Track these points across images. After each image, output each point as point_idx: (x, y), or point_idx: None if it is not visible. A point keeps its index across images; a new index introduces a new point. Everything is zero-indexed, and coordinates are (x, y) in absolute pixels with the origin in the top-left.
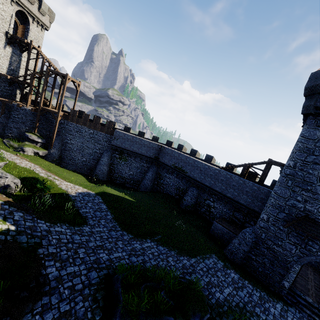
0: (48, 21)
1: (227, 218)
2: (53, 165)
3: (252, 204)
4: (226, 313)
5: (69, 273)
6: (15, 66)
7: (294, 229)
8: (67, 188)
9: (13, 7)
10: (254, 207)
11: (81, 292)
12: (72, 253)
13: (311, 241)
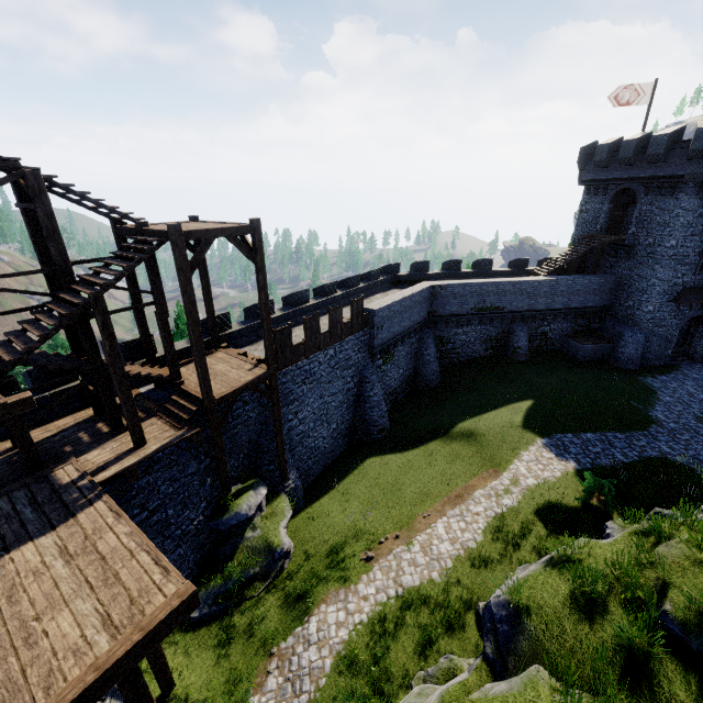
0: None
1: (570, 332)
2: (333, 500)
3: (600, 301)
4: None
5: None
6: None
7: (674, 305)
8: (552, 470)
9: None
10: (603, 302)
11: None
12: None
13: (685, 307)
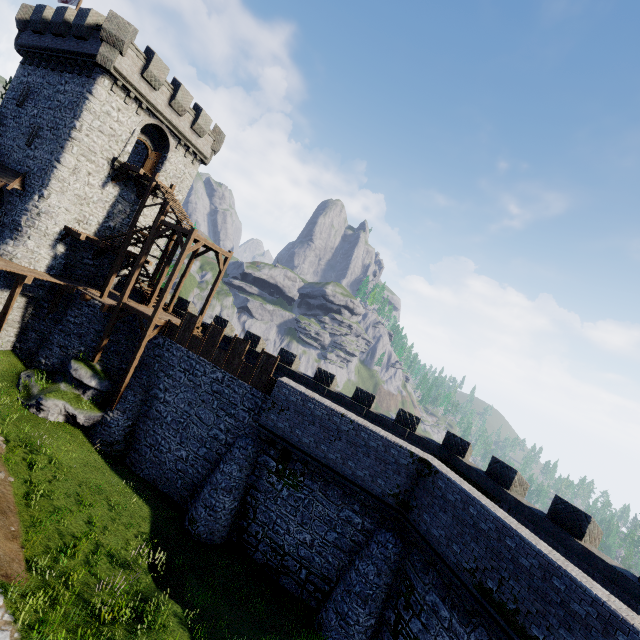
0: (209, 148)
1: None
2: (93, 459)
3: None
4: None
5: None
6: (119, 221)
7: None
8: None
9: (141, 119)
10: None
11: None
12: None
13: None
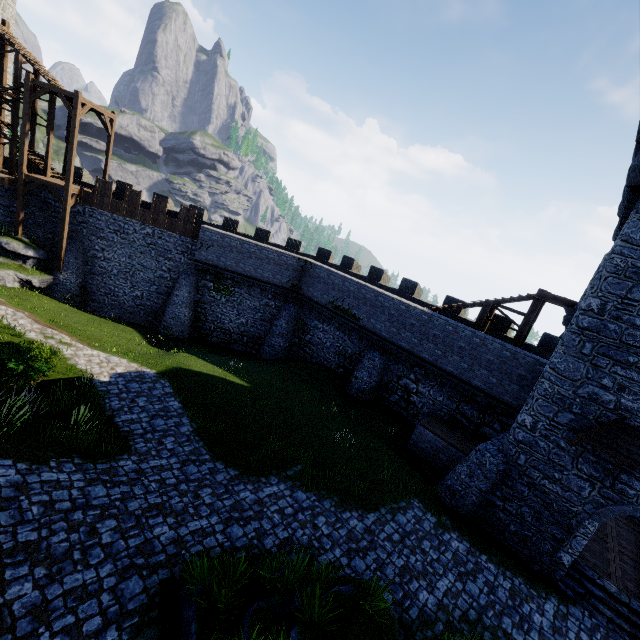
0: None
1: (445, 415)
2: (68, 308)
3: (498, 389)
4: (440, 639)
5: (70, 590)
6: None
7: (591, 448)
8: (89, 365)
9: None
10: (503, 394)
11: (97, 638)
12: (81, 535)
13: (626, 474)
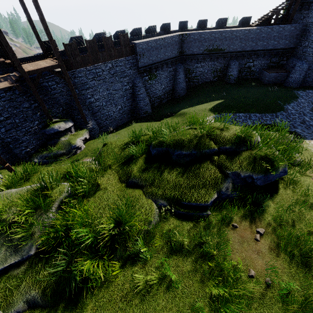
0: None
1: (266, 67)
2: (111, 135)
3: (289, 44)
4: None
5: None
6: None
7: None
8: None
9: None
10: (290, 45)
11: None
12: None
13: None
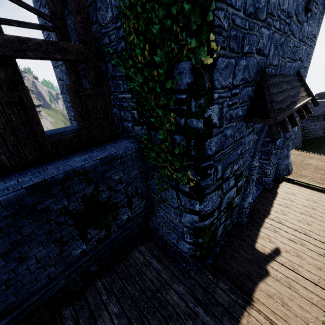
0: None
1: None
2: None
3: None
4: None
5: None
6: None
7: None
8: None
9: None
10: None
11: None
12: None
13: None
